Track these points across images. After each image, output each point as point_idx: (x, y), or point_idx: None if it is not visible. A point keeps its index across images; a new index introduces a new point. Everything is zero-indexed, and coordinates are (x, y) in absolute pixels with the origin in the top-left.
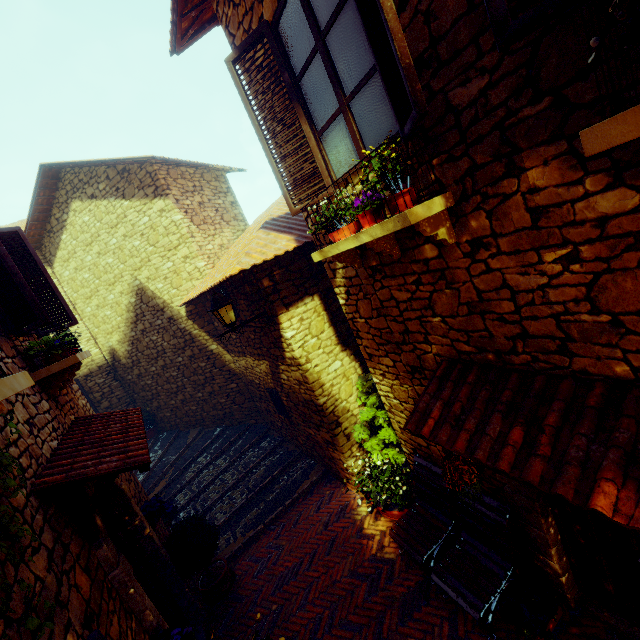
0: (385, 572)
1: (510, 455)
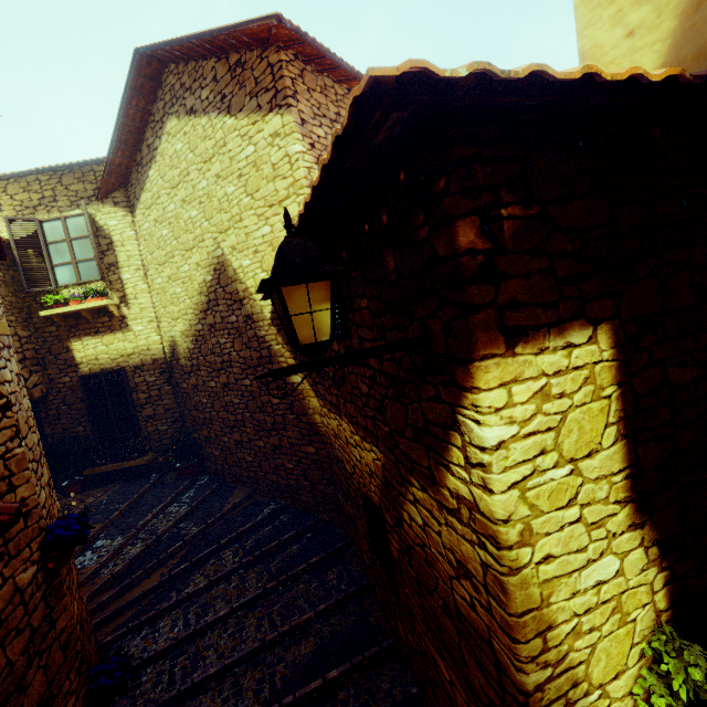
0: None
1: None
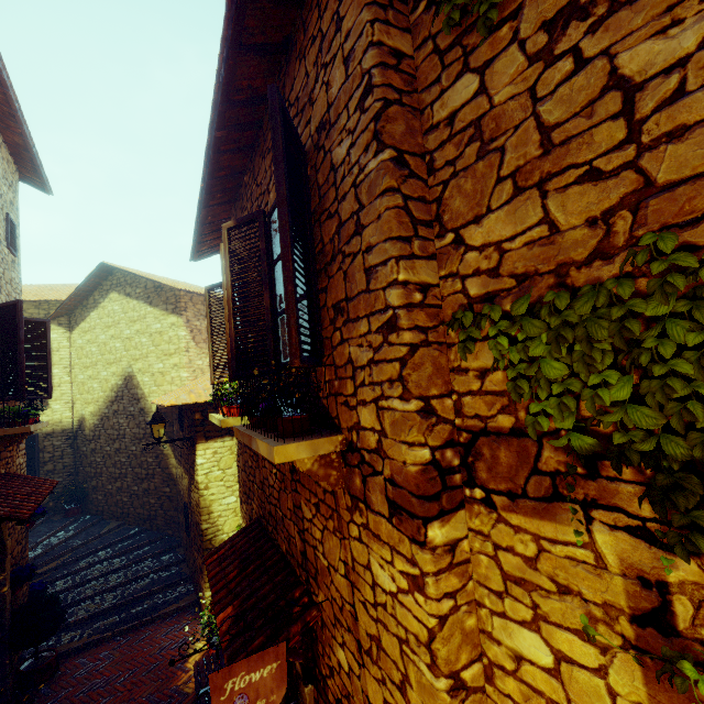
0: (175, 702)
1: (221, 585)
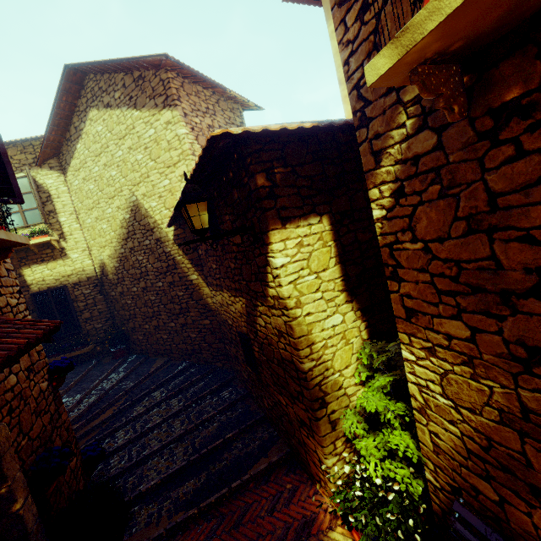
0: None
1: None
